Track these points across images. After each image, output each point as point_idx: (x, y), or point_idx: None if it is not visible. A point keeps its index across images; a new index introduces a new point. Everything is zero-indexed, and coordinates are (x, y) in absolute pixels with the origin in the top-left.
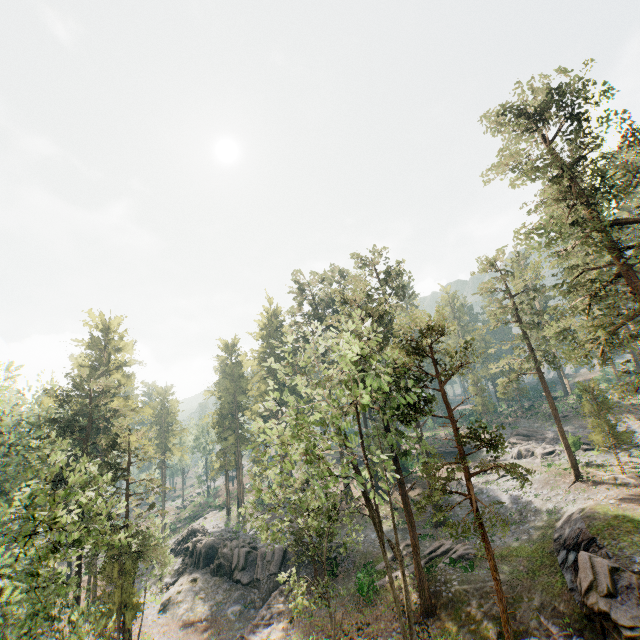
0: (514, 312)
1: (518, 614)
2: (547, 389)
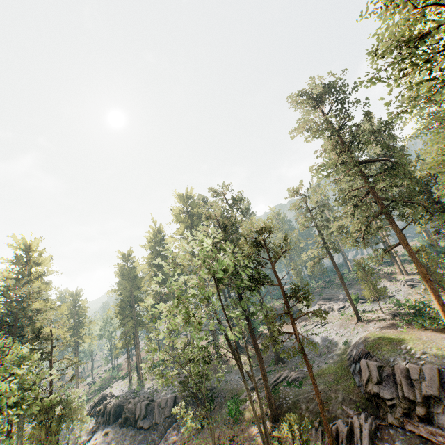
0: (314, 219)
1: (330, 408)
2: (337, 266)
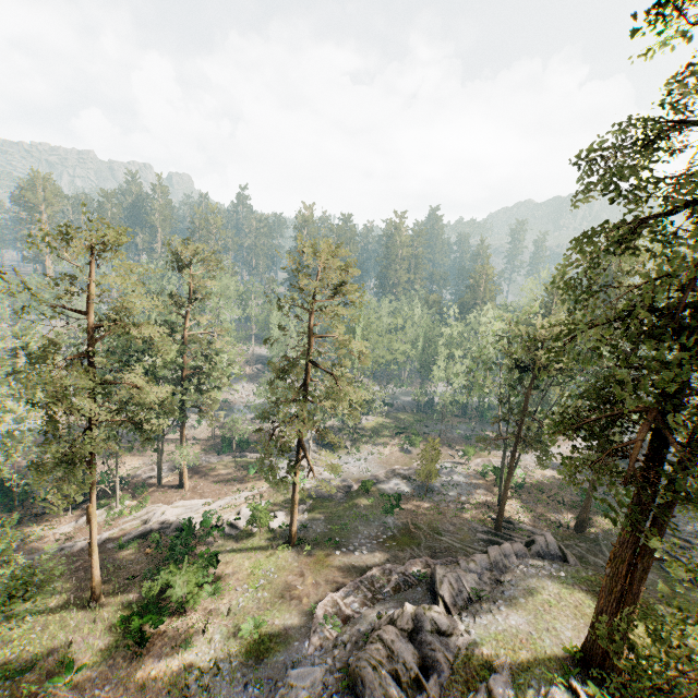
0: None
1: None
2: None
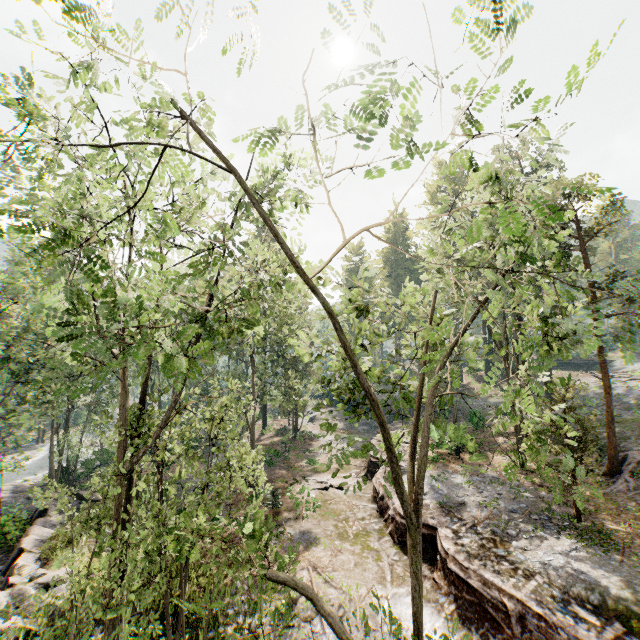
0: None
1: (621, 444)
2: None
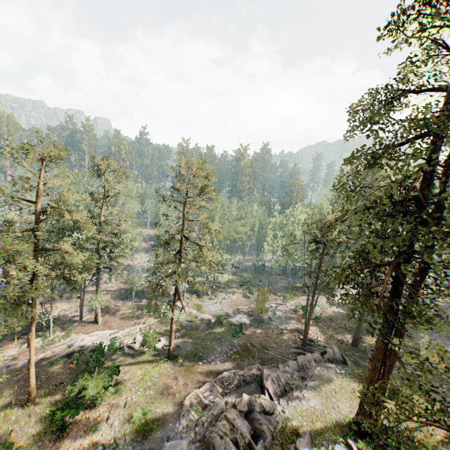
0: None
1: None
2: None
